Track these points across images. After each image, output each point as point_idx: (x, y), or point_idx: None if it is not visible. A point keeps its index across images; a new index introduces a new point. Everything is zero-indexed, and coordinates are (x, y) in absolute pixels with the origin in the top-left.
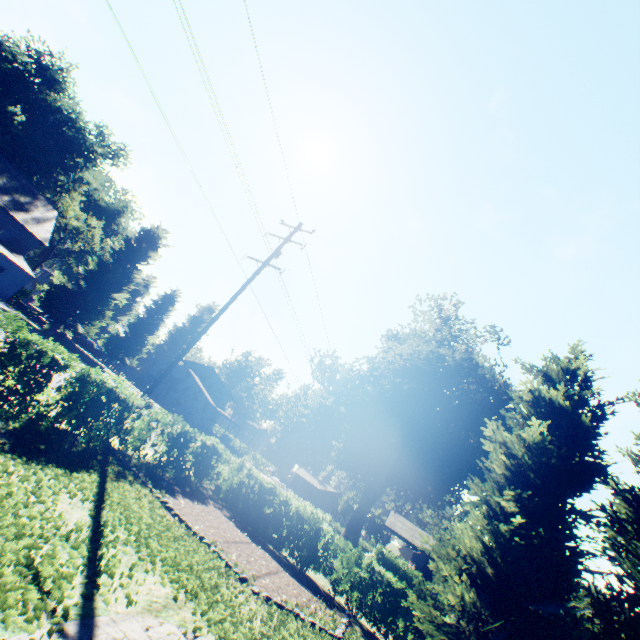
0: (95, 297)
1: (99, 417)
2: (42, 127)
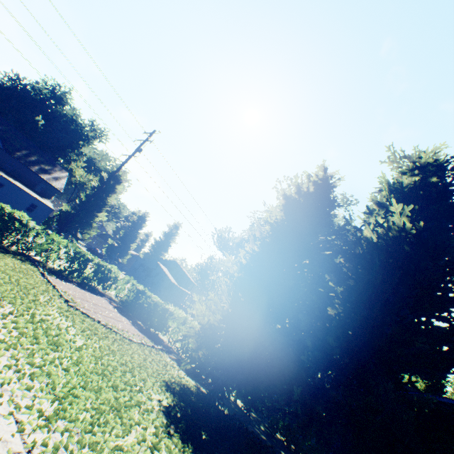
0: (86, 216)
1: (6, 228)
2: (58, 127)
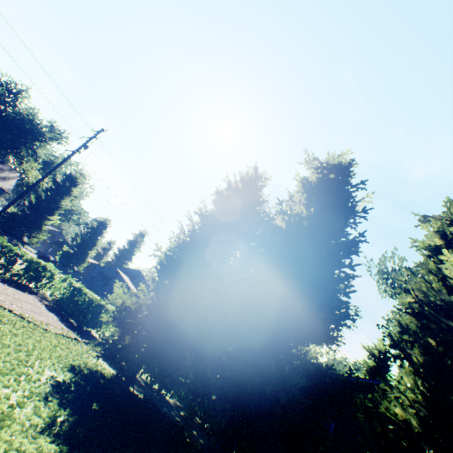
0: (35, 218)
1: None
2: (11, 126)
